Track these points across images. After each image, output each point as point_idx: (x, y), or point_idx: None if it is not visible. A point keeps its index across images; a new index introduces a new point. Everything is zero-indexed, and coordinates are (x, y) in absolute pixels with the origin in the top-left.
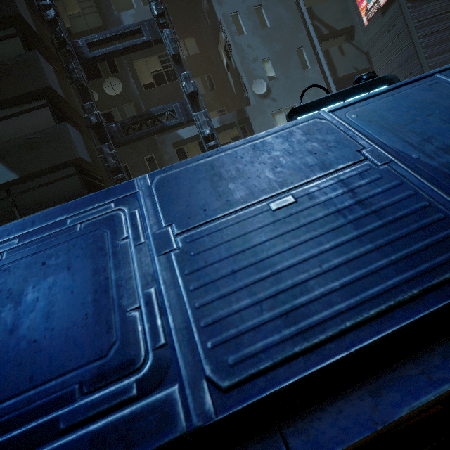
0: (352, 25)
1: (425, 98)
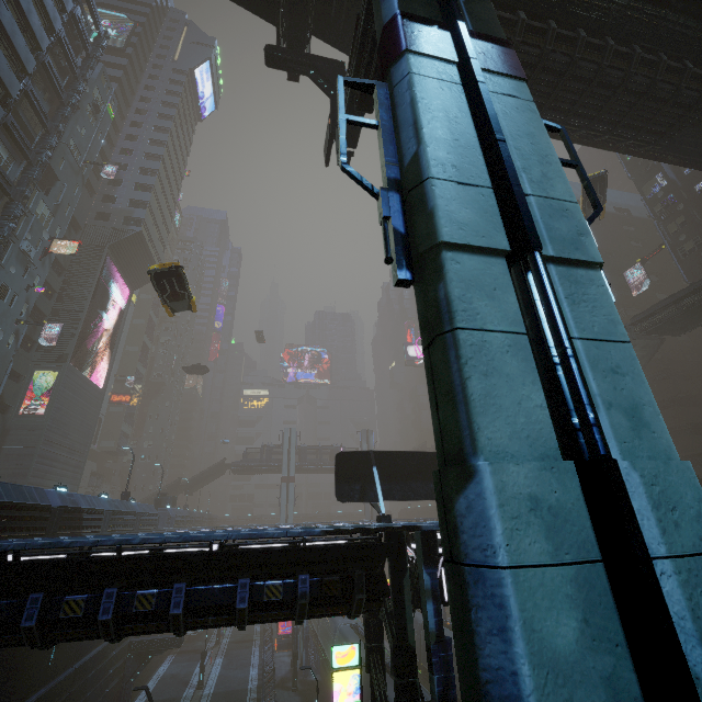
0: (13, 406)
1: (78, 496)
